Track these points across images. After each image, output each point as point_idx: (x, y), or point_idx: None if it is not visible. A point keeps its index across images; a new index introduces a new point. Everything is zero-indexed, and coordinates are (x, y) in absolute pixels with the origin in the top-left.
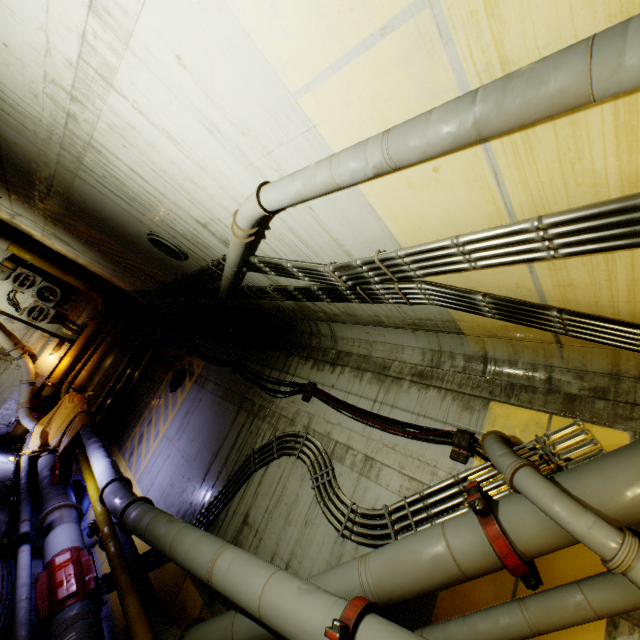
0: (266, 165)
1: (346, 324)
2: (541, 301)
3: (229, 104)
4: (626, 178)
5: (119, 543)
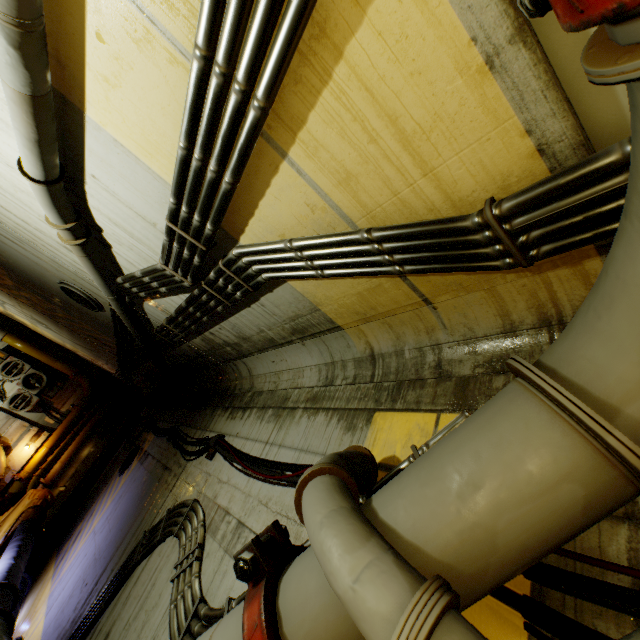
0: None
1: (254, 356)
2: (351, 226)
3: None
4: None
5: None
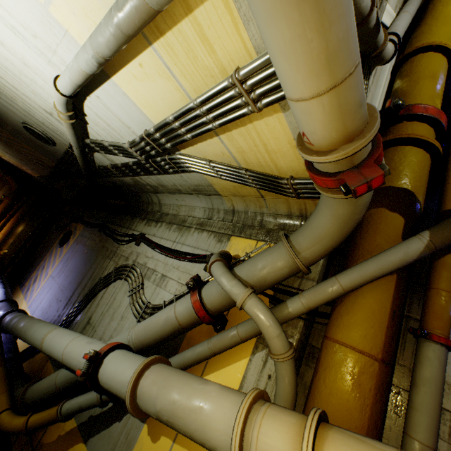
0: (58, 62)
1: (164, 194)
2: (238, 165)
3: (14, 11)
4: (222, 71)
5: None
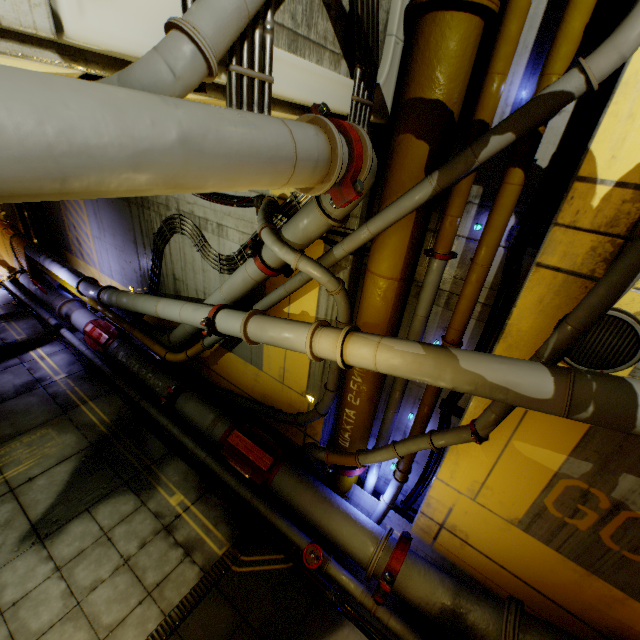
0: None
1: None
2: None
3: None
4: None
5: (112, 312)
